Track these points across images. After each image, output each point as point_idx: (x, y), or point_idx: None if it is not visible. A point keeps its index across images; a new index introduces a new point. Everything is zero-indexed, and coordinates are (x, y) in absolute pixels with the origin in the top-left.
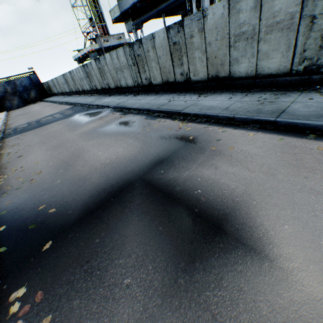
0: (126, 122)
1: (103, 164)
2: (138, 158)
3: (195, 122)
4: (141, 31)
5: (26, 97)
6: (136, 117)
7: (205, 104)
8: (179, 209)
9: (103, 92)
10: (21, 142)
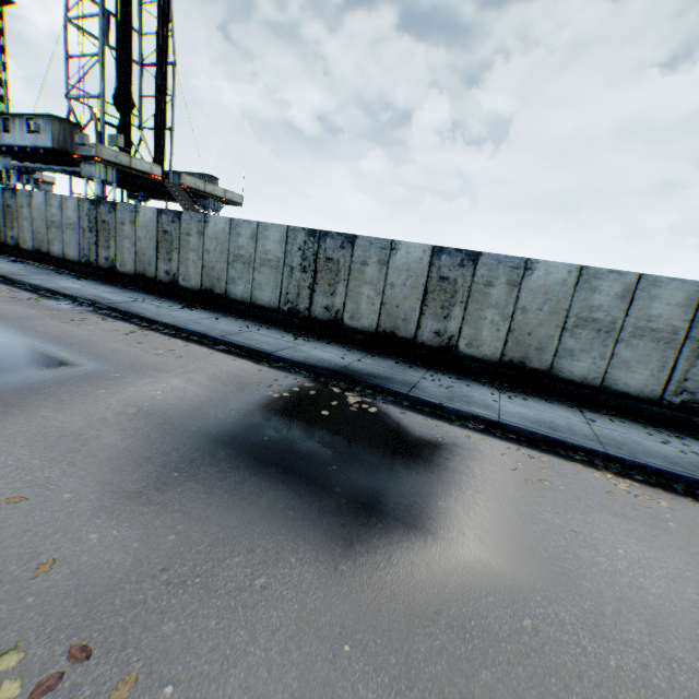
0: None
1: None
2: None
3: None
4: (32, 177)
5: None
6: None
7: None
8: None
9: None
10: None
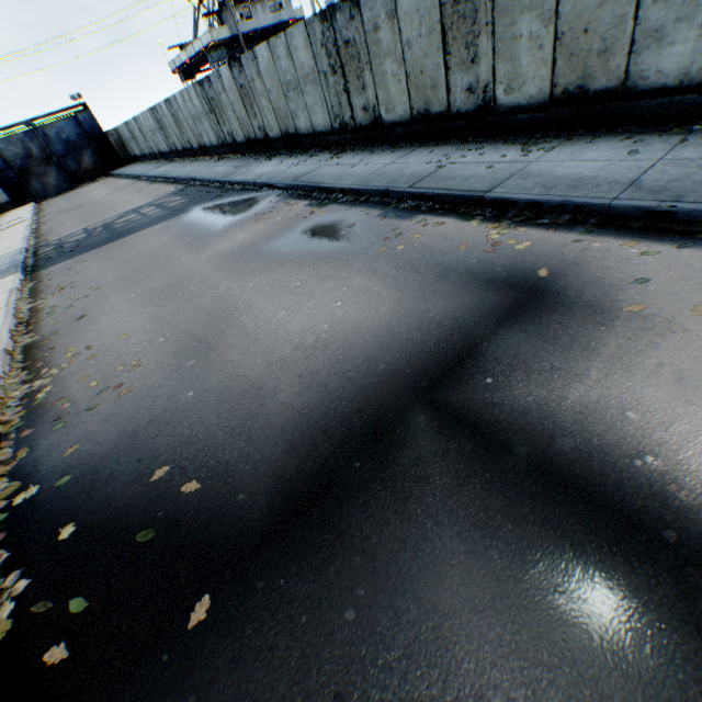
0: (330, 226)
1: (299, 347)
2: (396, 332)
3: (537, 225)
4: None
5: (73, 167)
6: (353, 214)
7: (554, 173)
8: (602, 525)
9: (250, 148)
10: (77, 279)
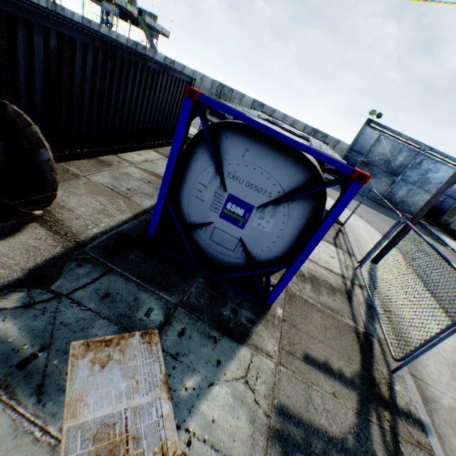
0: None
1: None
2: None
3: None
4: None
5: None
6: None
7: None
8: None
9: None
10: None
